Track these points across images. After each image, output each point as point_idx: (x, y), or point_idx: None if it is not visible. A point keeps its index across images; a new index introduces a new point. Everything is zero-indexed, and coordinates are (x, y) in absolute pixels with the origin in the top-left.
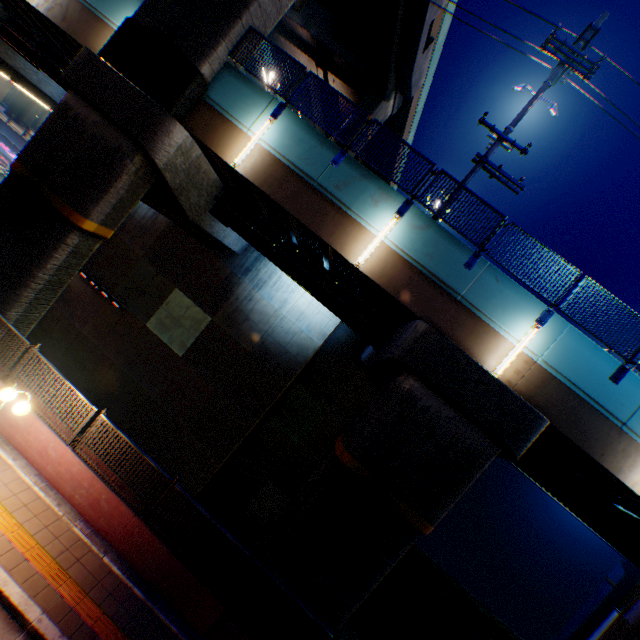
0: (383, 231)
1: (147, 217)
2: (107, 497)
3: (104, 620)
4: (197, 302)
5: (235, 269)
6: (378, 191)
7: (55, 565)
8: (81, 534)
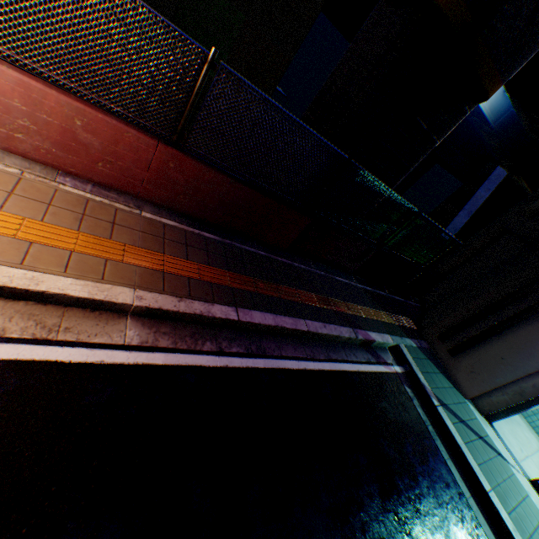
0: None
1: None
2: (85, 125)
3: (206, 271)
4: None
5: None
6: None
7: (88, 239)
8: (82, 195)
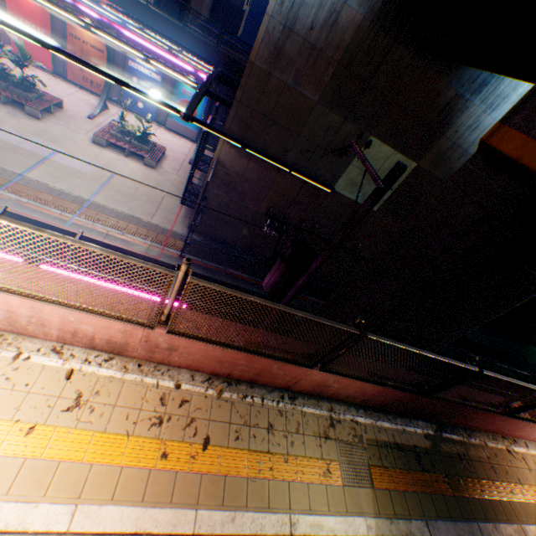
0: None
1: (316, 24)
2: None
3: None
4: (398, 149)
5: (461, 88)
6: None
7: None
8: None
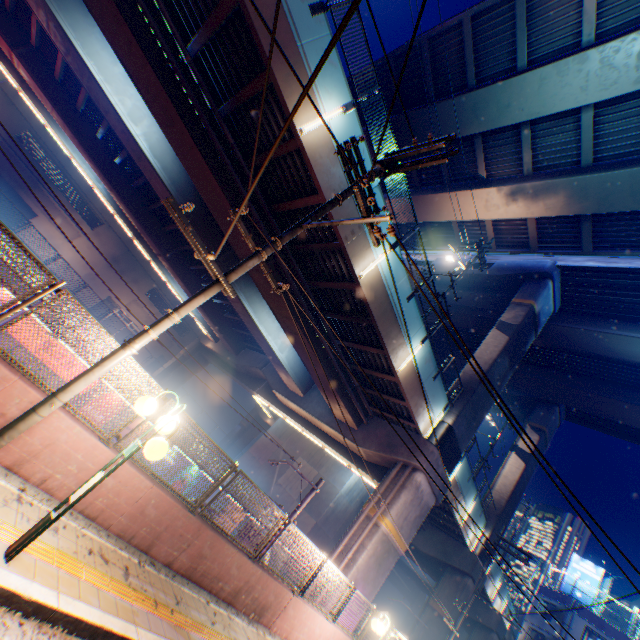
0: (496, 584)
1: (341, 509)
2: None
3: None
4: None
5: None
6: (499, 572)
7: None
8: None
